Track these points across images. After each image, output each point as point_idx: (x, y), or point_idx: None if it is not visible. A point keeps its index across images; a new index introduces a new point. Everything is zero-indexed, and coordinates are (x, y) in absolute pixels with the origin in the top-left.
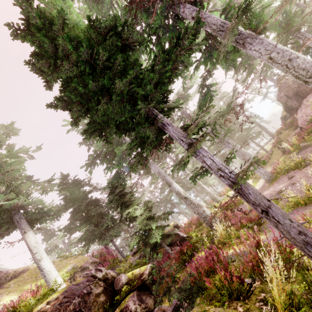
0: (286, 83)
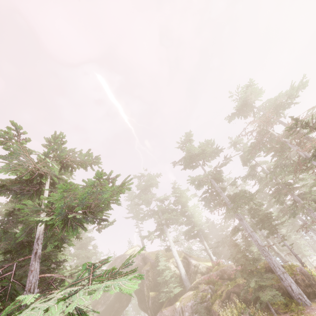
0: None
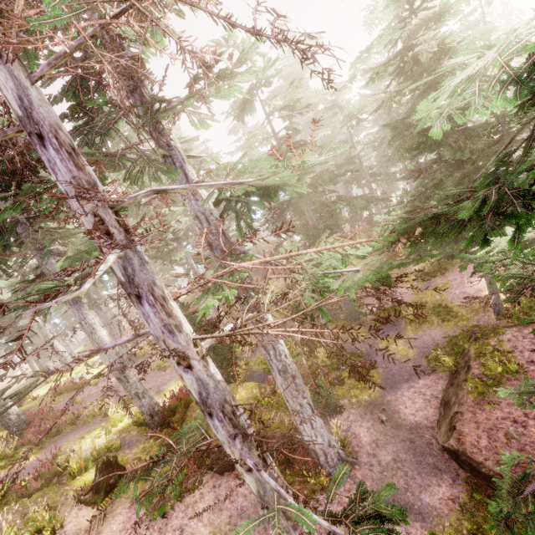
0: None
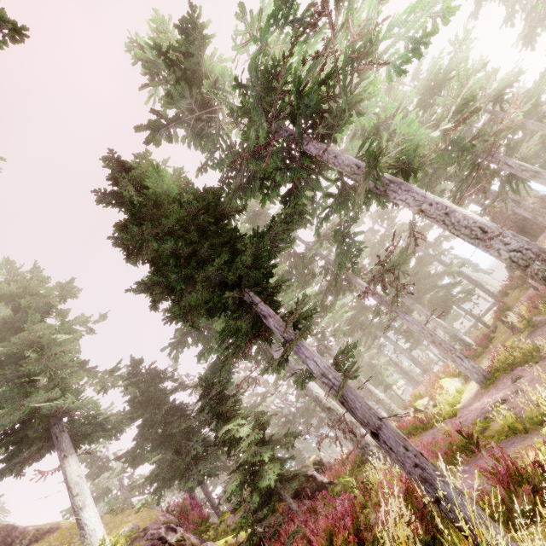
0: (503, 212)
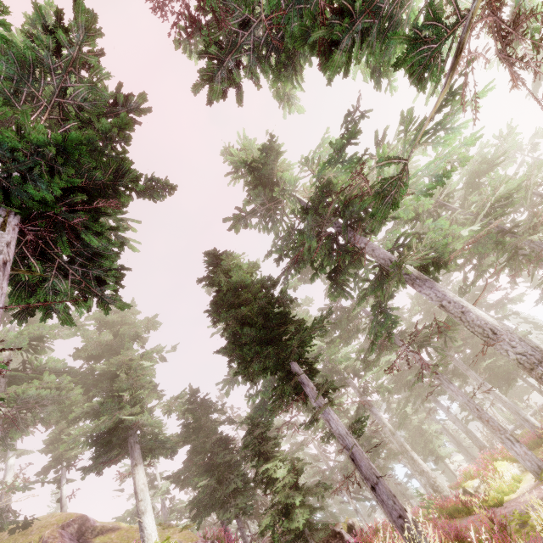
0: None
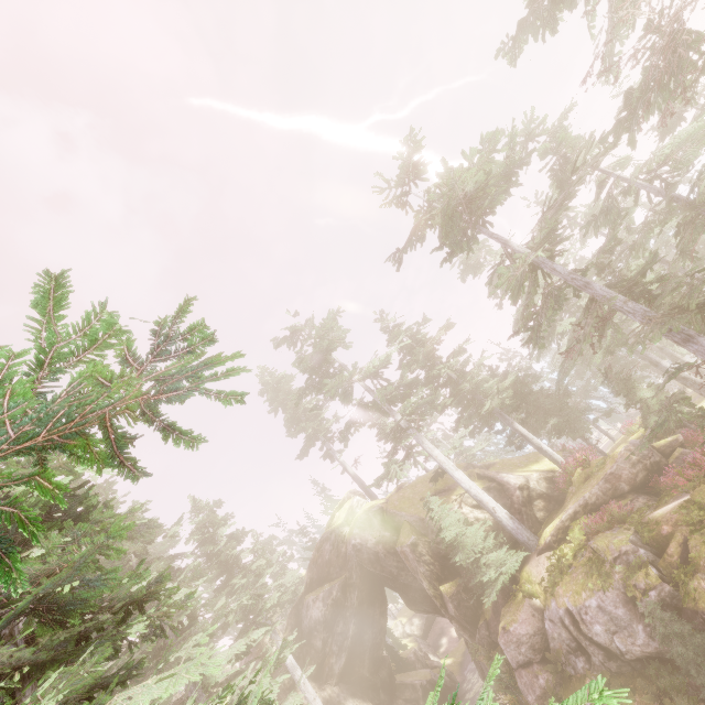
0: None
